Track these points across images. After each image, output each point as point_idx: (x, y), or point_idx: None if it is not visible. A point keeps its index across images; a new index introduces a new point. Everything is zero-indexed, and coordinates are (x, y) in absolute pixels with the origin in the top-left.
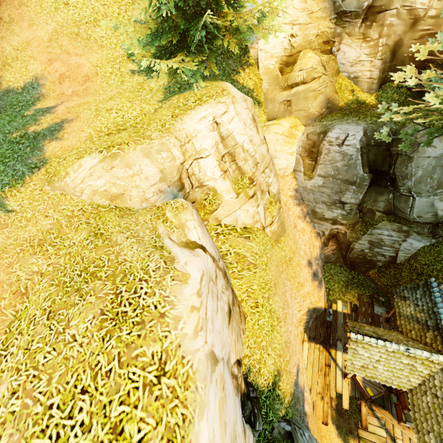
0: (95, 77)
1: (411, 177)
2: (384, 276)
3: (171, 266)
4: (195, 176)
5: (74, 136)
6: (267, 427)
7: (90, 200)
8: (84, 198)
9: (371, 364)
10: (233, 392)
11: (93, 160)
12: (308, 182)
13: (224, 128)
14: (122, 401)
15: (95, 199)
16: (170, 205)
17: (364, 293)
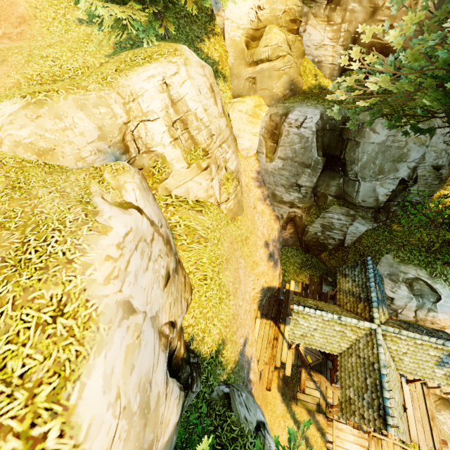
0: (33, 20)
1: (358, 162)
2: (334, 258)
3: (92, 218)
4: (142, 139)
5: None
6: (207, 390)
7: (12, 153)
8: (4, 150)
9: (309, 332)
10: (157, 347)
11: (13, 105)
12: (269, 164)
13: (174, 90)
14: (9, 340)
15: (19, 152)
16: (110, 167)
17: (315, 274)
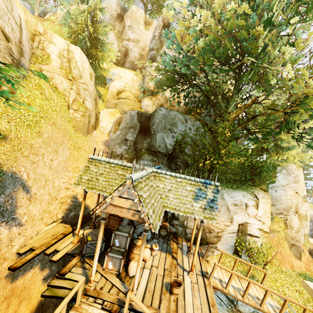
0: None
1: (155, 124)
2: None
3: None
4: (43, 45)
5: None
6: None
7: None
8: None
9: (95, 177)
10: None
11: None
12: (114, 135)
13: (71, 47)
14: None
15: None
16: None
17: None
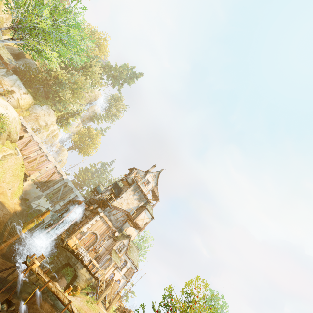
0: None
1: (24, 59)
2: None
3: None
4: None
5: None
6: None
7: None
8: None
9: None
10: None
11: None
12: None
13: None
14: None
15: None
16: None
17: None
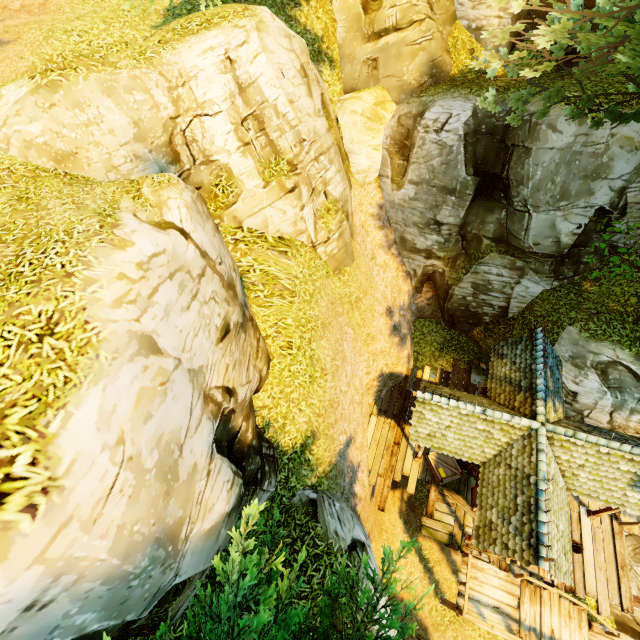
0: None
1: (528, 182)
2: (491, 336)
3: (108, 230)
4: (197, 144)
5: (7, 65)
6: (286, 493)
7: (23, 158)
8: (13, 154)
9: (439, 431)
10: (198, 409)
11: (19, 89)
12: (396, 193)
13: (242, 70)
14: None
15: (32, 157)
16: (150, 179)
17: (462, 359)
